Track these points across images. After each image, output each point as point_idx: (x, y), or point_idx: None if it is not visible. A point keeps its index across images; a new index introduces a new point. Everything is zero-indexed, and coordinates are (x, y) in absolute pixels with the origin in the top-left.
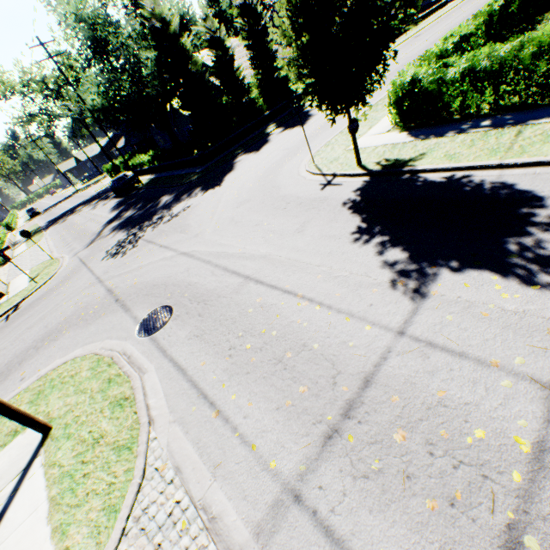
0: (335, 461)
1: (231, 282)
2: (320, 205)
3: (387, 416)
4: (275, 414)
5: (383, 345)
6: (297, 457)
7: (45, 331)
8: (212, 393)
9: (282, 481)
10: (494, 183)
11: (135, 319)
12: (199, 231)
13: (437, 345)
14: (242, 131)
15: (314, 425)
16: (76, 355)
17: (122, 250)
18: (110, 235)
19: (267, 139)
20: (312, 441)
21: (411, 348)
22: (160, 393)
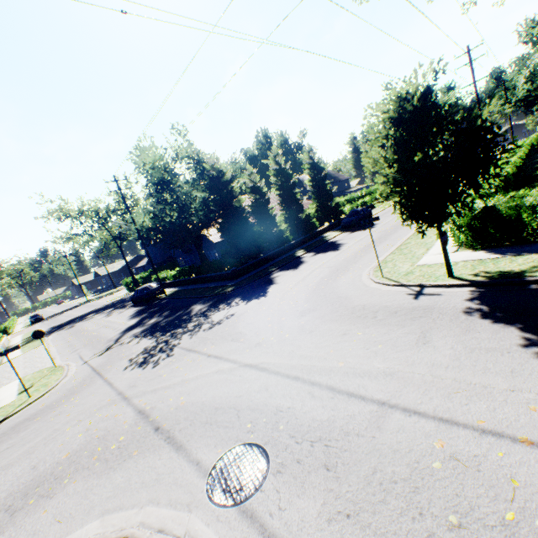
0: None
1: (356, 409)
2: (429, 314)
3: None
4: None
5: None
6: None
7: (31, 475)
8: None
9: None
10: None
11: (197, 465)
12: (261, 339)
13: None
14: (272, 253)
15: None
16: (91, 536)
17: (152, 358)
18: (132, 341)
19: (301, 260)
20: None
21: None
22: None
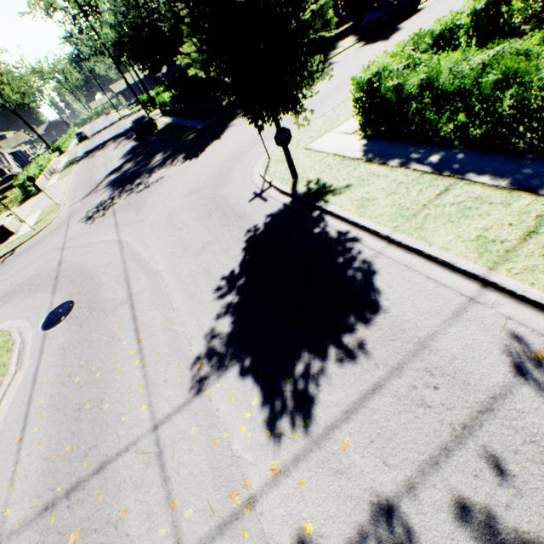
0: (33, 533)
1: (119, 296)
2: (232, 224)
3: (84, 511)
4: (41, 463)
5: (138, 433)
6: (22, 514)
7: (9, 289)
8: (31, 417)
9: (1, 530)
10: (365, 263)
11: (51, 306)
12: (146, 217)
13: (163, 457)
14: None
15: (49, 490)
16: (3, 328)
17: (95, 215)
18: (102, 190)
19: None
20: (38, 505)
21: (147, 449)
22: (12, 397)
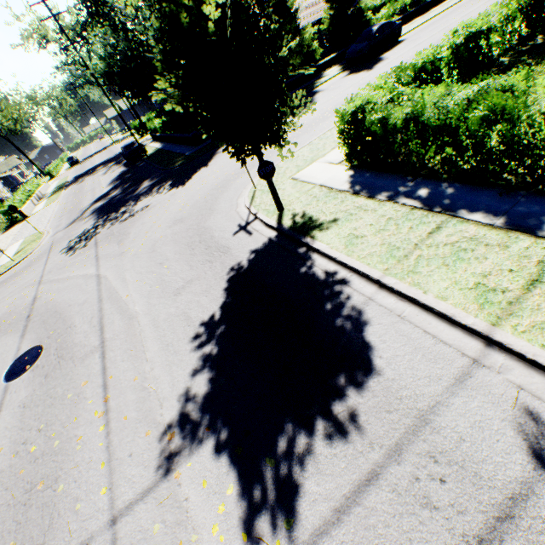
0: None
1: (91, 341)
2: (215, 260)
3: None
4: None
5: (92, 528)
6: None
7: None
8: None
9: None
10: (355, 310)
11: (18, 351)
12: (127, 249)
13: None
14: None
15: None
16: None
17: (77, 246)
18: (87, 218)
19: None
20: None
21: None
22: None
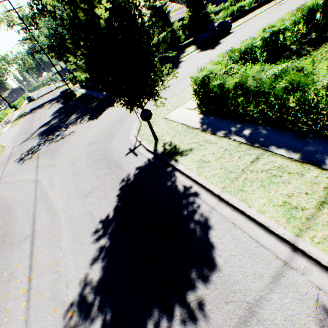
0: None
1: (26, 230)
2: (113, 173)
3: None
4: None
5: None
6: None
7: None
8: None
9: None
10: (203, 217)
11: None
12: (57, 162)
13: None
14: None
15: None
16: None
17: (25, 157)
18: (34, 138)
19: None
20: None
21: None
22: None
